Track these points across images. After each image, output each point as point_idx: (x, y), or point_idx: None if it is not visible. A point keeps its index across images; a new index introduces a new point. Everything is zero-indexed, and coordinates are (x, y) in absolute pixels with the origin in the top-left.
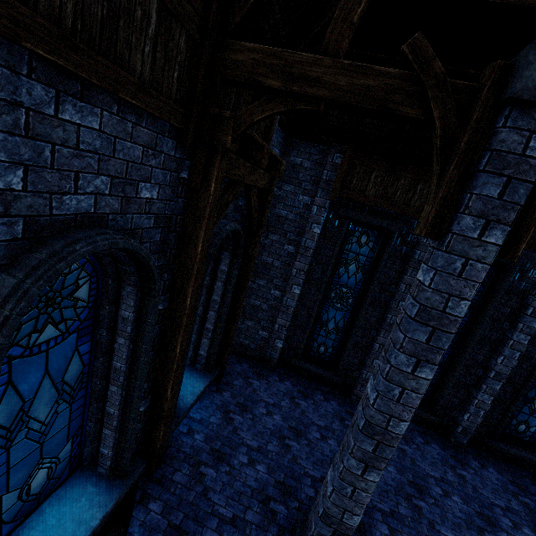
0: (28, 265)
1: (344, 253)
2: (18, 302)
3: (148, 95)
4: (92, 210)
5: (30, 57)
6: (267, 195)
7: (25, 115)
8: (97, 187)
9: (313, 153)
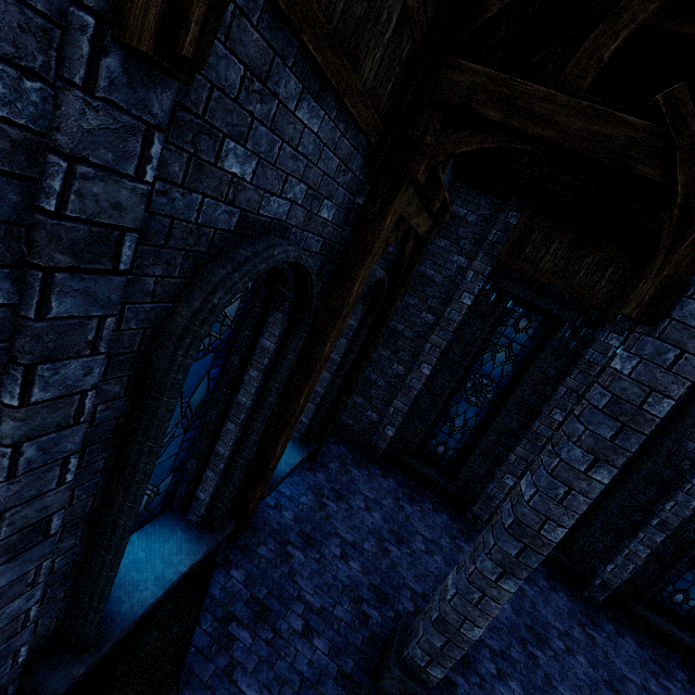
0: (235, 260)
1: (494, 336)
2: (225, 293)
3: (364, 105)
4: (284, 218)
5: (298, 50)
6: (421, 246)
7: (276, 107)
8: (295, 194)
9: (483, 206)
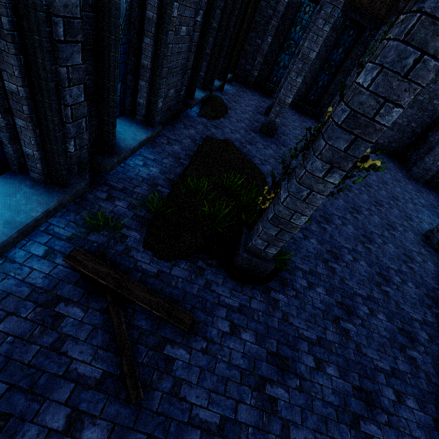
0: None
1: (296, 18)
2: None
3: None
4: None
5: None
6: None
7: None
8: None
9: None
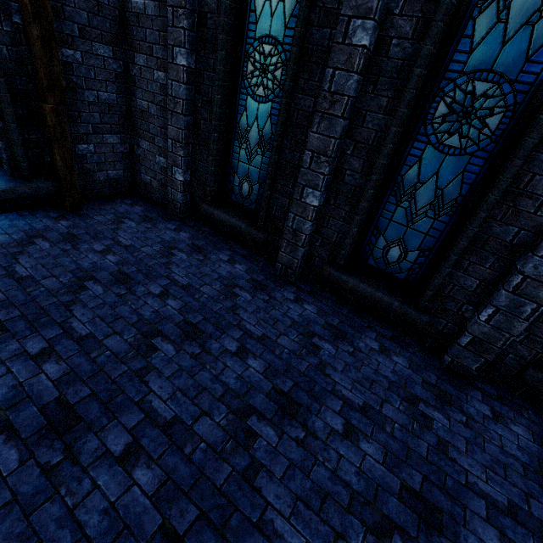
0: None
1: None
2: None
3: None
4: None
5: None
6: None
7: None
8: None
9: None
